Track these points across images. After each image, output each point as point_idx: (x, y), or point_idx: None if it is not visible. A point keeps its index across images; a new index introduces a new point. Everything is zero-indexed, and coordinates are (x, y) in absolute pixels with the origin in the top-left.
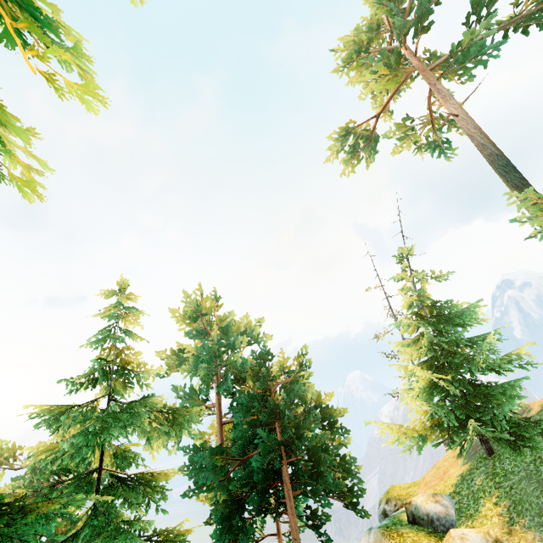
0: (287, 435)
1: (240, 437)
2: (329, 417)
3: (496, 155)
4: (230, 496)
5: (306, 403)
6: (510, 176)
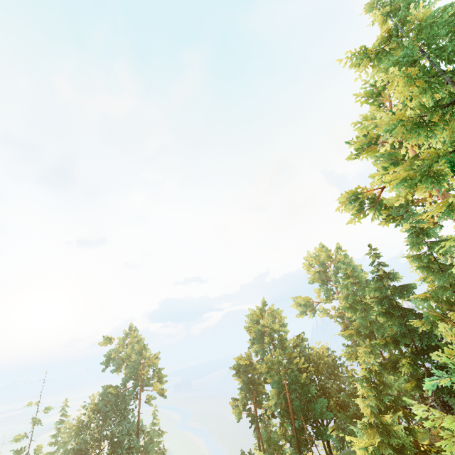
0: None
1: None
2: None
3: None
4: None
5: None
6: None
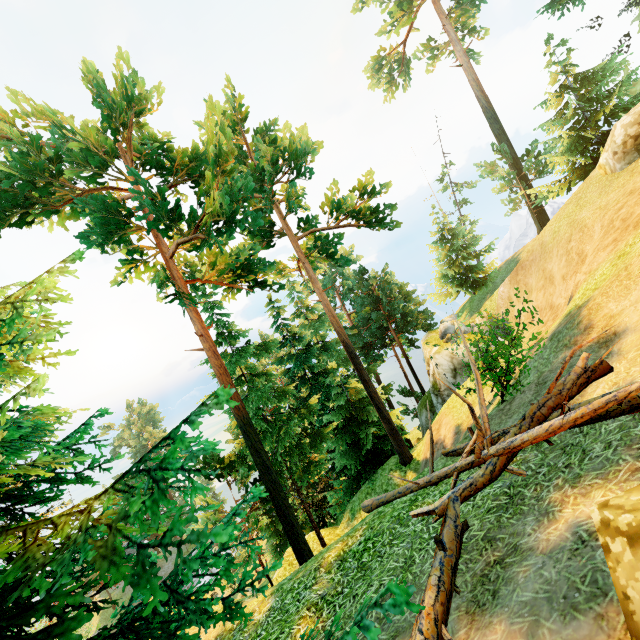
0: (387, 310)
1: (362, 318)
2: (407, 296)
3: (486, 109)
4: (365, 345)
5: (393, 293)
6: (493, 128)
